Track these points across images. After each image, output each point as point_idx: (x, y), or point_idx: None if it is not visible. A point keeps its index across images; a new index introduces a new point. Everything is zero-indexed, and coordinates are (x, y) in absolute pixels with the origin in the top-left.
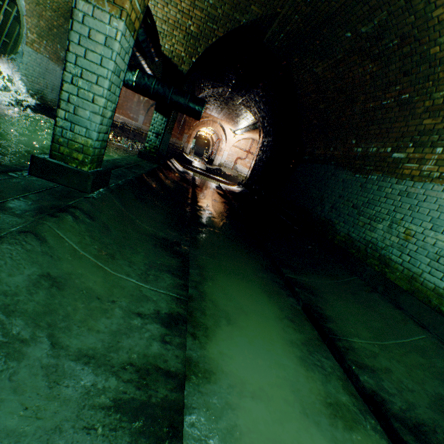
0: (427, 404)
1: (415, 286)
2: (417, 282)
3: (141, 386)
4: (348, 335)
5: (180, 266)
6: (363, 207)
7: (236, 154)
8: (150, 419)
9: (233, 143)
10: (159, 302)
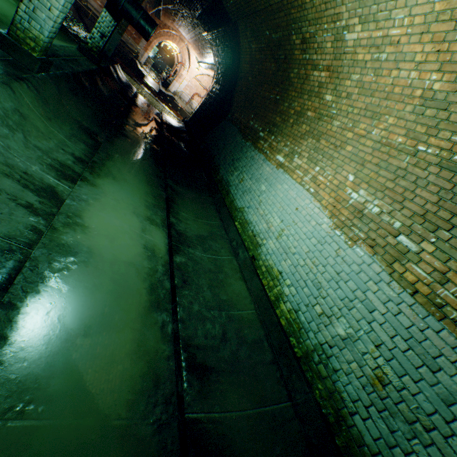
0: (194, 234)
1: (231, 205)
2: (233, 203)
3: (62, 167)
4: (181, 211)
5: (93, 145)
6: (236, 161)
7: (196, 89)
8: (64, 175)
9: (195, 75)
10: (76, 151)
